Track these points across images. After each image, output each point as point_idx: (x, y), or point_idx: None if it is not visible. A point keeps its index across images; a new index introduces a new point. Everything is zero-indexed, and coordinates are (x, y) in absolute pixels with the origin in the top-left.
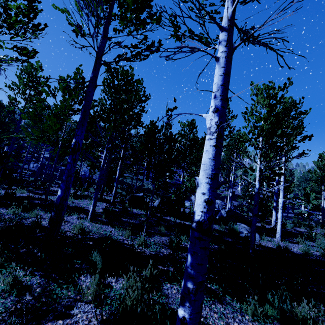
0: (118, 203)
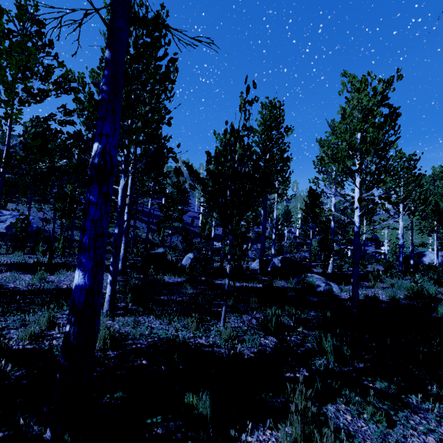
0: (127, 269)
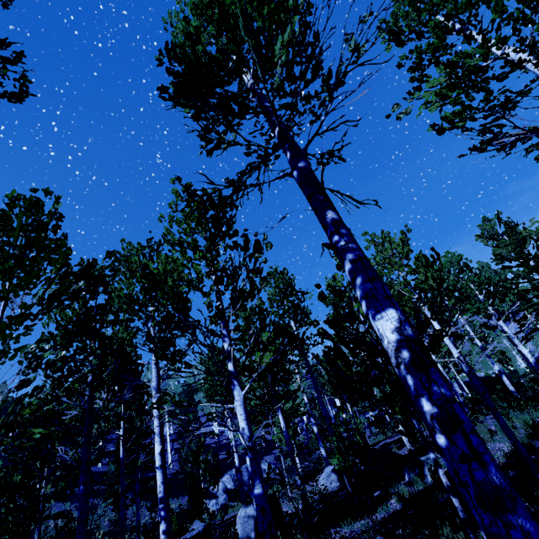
0: None
